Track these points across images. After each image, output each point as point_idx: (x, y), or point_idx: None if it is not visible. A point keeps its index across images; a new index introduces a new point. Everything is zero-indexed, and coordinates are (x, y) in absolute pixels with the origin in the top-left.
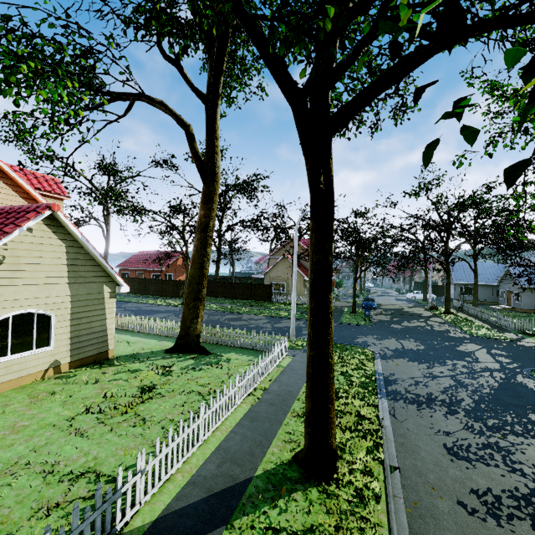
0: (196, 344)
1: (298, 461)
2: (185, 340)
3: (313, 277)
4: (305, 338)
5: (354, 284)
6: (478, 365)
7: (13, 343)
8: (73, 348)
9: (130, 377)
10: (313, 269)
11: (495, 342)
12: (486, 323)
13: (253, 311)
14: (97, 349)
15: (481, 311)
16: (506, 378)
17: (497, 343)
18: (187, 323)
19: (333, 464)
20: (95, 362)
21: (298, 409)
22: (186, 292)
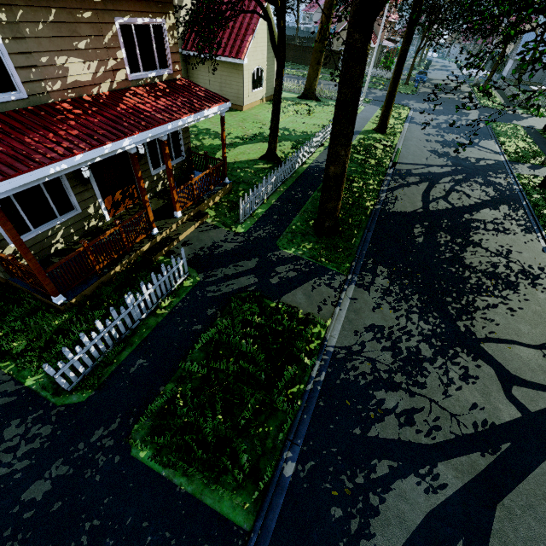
0: (314, 95)
1: (374, 130)
2: (310, 92)
3: (400, 57)
4: (370, 99)
5: (415, 56)
6: (465, 118)
7: (255, 84)
8: (266, 90)
9: (296, 106)
10: (400, 53)
11: (492, 110)
12: (504, 100)
13: (326, 78)
14: (271, 93)
15: (510, 89)
16: (473, 123)
17: (493, 111)
18: (312, 80)
19: (385, 130)
20: (271, 100)
21: (372, 121)
22: (313, 59)
